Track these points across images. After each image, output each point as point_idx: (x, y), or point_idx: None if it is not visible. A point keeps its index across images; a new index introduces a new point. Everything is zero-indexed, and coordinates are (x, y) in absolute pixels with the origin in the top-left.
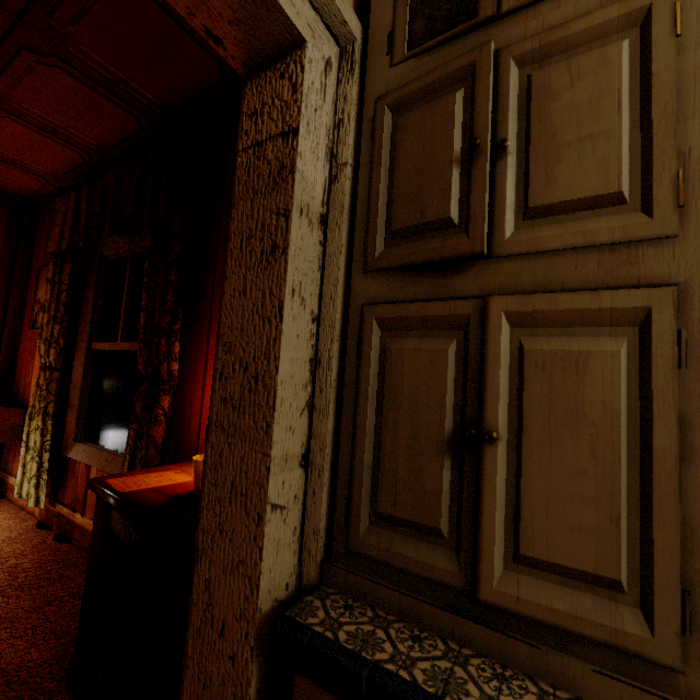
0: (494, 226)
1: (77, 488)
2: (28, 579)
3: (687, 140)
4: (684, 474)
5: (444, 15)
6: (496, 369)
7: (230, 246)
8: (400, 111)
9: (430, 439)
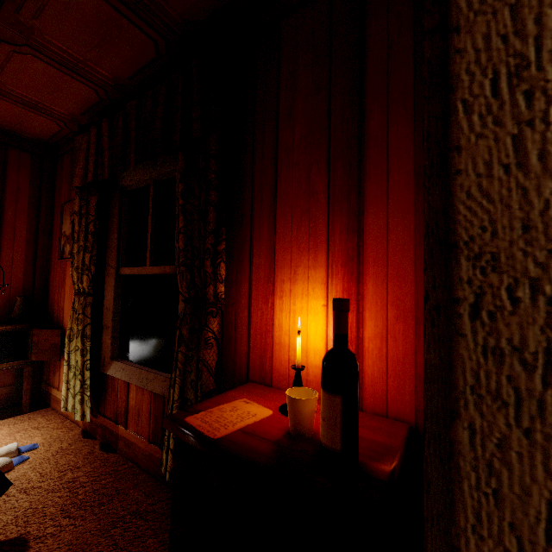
0: None
1: (117, 402)
2: (88, 495)
3: None
4: None
5: None
6: None
7: (460, 96)
8: None
9: None
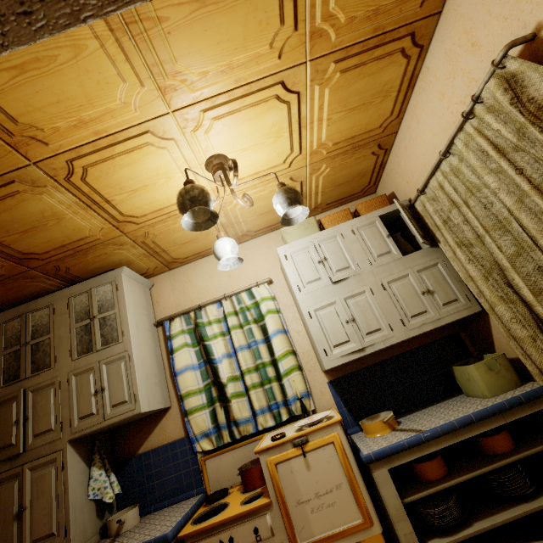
0: (26, 442)
1: None
2: None
3: (63, 414)
4: (65, 496)
5: (13, 374)
6: (26, 486)
7: None
8: (0, 405)
9: (10, 518)
